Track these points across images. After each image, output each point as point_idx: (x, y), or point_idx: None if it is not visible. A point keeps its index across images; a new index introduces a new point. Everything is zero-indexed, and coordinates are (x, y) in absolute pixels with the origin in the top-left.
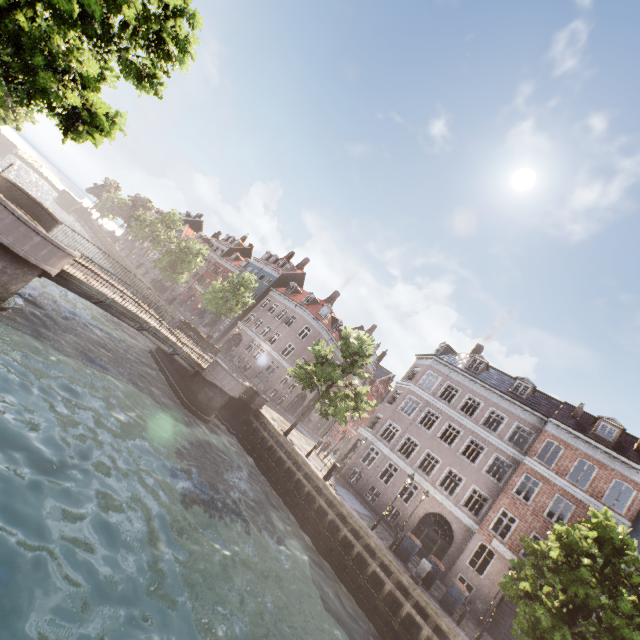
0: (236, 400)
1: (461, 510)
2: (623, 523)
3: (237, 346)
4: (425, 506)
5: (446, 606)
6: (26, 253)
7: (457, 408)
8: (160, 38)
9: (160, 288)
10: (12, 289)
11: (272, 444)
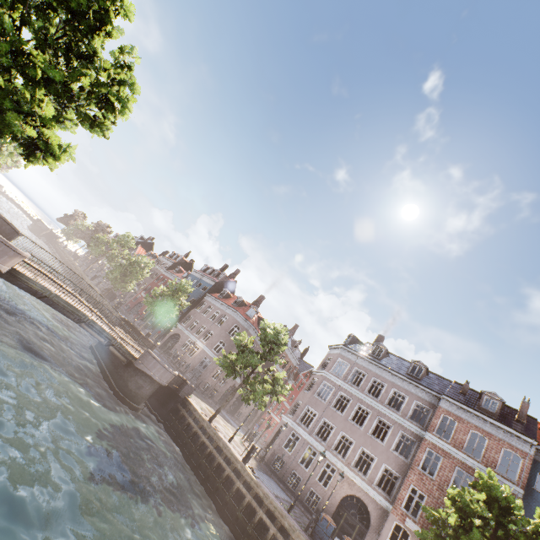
0: (166, 389)
1: (375, 490)
2: (517, 491)
3: (175, 345)
4: (343, 489)
5: None
6: None
7: (365, 391)
8: (108, 98)
9: (110, 296)
10: None
11: (196, 430)
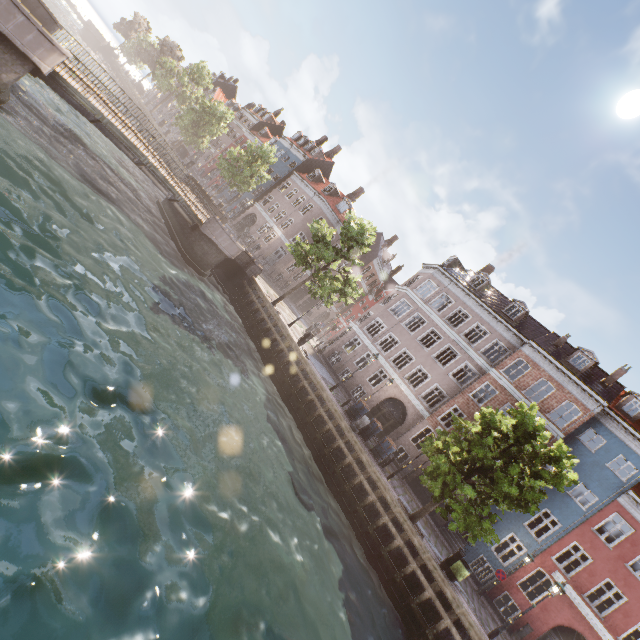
0: (233, 264)
1: (419, 401)
2: (558, 435)
3: (250, 226)
4: (389, 392)
5: (375, 453)
6: (11, 34)
7: (445, 318)
8: None
9: (181, 151)
10: (3, 78)
11: (259, 307)
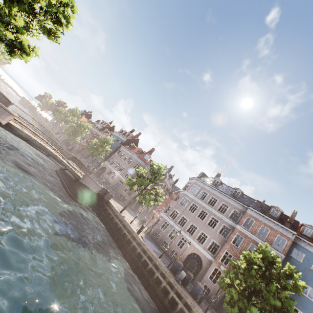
0: (97, 195)
1: (206, 251)
2: (281, 256)
3: (103, 173)
4: (189, 250)
5: (193, 295)
6: None
7: (206, 202)
8: (57, 15)
9: (66, 144)
10: None
11: (113, 216)
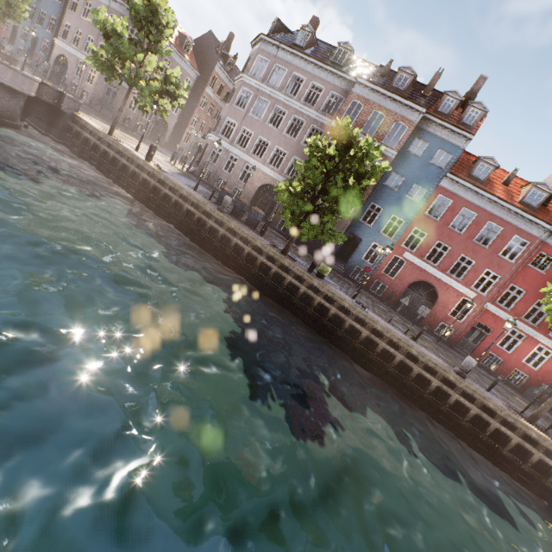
0: (42, 105)
1: (284, 177)
2: (392, 154)
3: (66, 73)
4: (259, 182)
5: (249, 224)
6: None
7: (283, 90)
8: None
9: None
10: None
11: (94, 142)
